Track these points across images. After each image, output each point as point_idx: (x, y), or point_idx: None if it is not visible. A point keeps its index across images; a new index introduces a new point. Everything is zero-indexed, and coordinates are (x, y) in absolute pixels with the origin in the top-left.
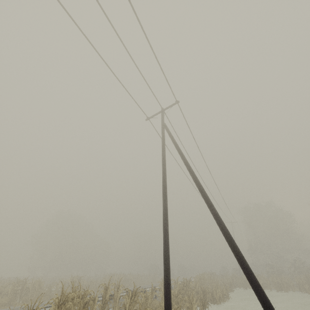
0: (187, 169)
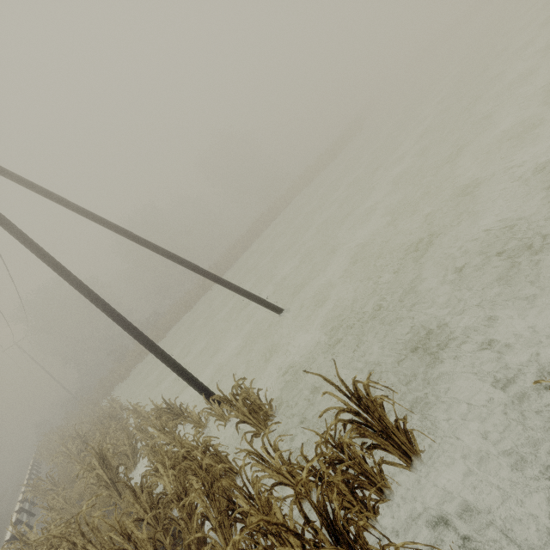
0: (83, 213)
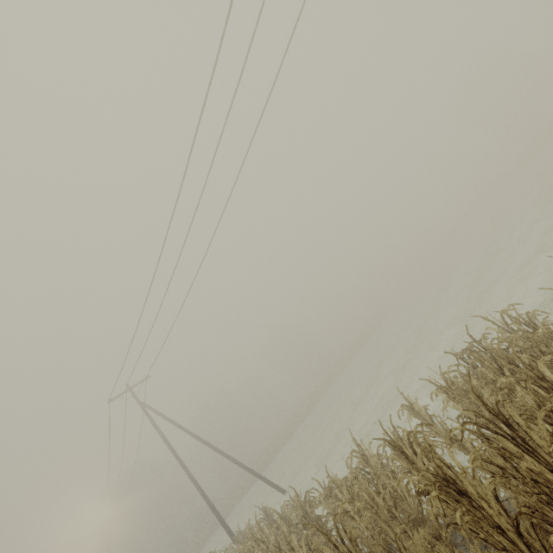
0: (195, 436)
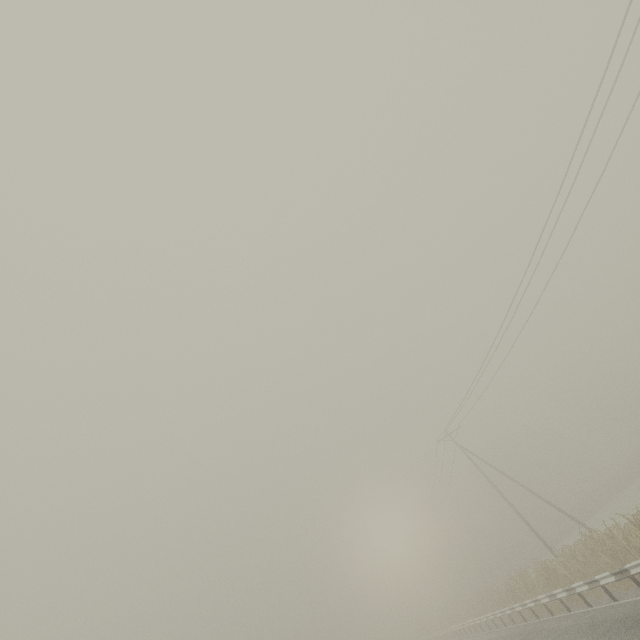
0: (508, 477)
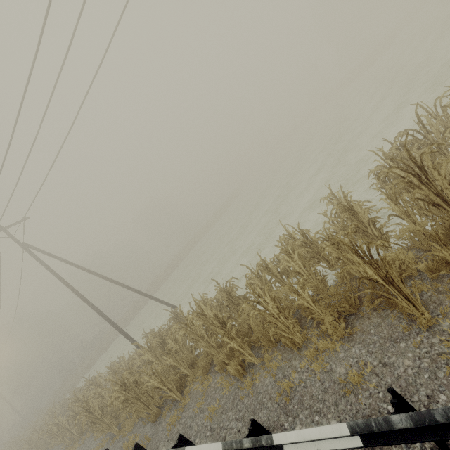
0: (90, 272)
